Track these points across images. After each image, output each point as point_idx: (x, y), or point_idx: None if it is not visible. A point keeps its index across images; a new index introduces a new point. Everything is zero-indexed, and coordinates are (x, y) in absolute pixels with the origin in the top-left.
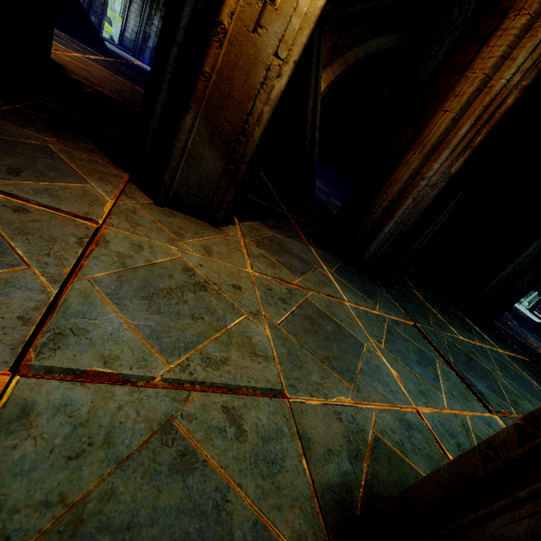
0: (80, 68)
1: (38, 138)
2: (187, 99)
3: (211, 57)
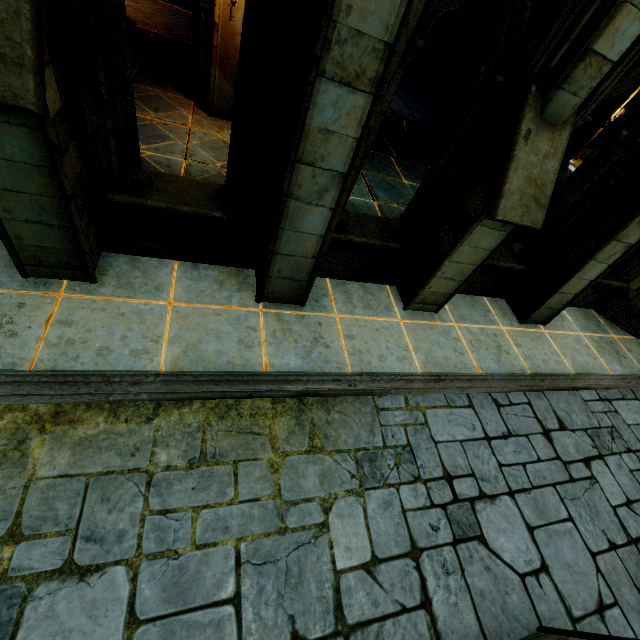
0: (136, 11)
1: (153, 91)
2: (210, 60)
3: (215, 38)
